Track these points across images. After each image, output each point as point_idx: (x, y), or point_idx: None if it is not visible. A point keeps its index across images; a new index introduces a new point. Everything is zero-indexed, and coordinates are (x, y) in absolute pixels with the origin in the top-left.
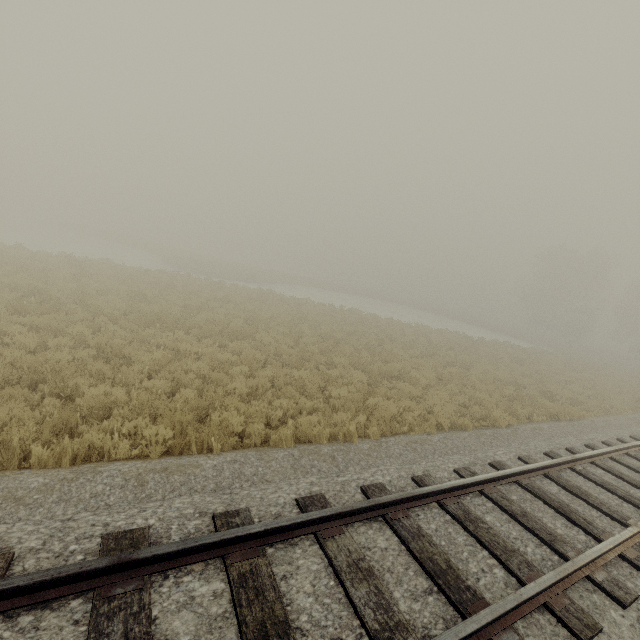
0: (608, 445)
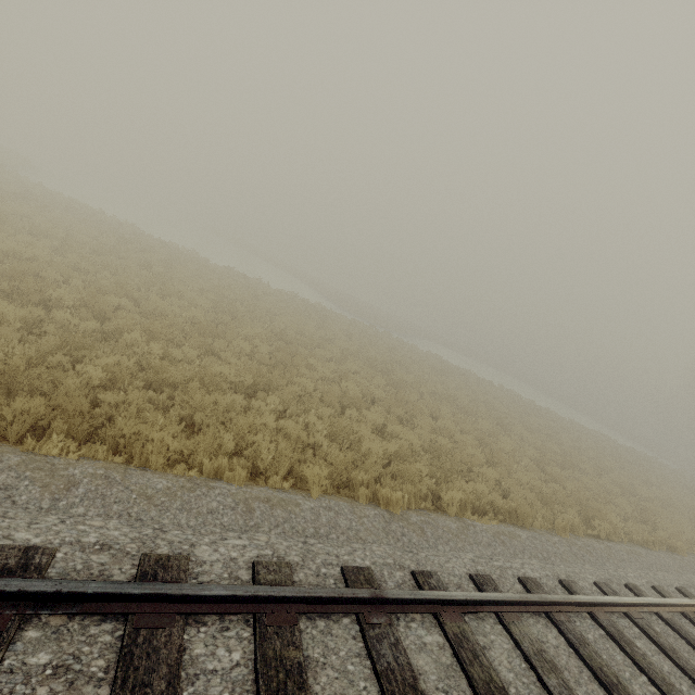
0: None
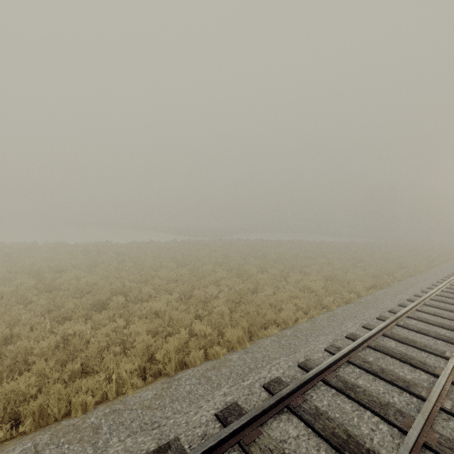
0: None
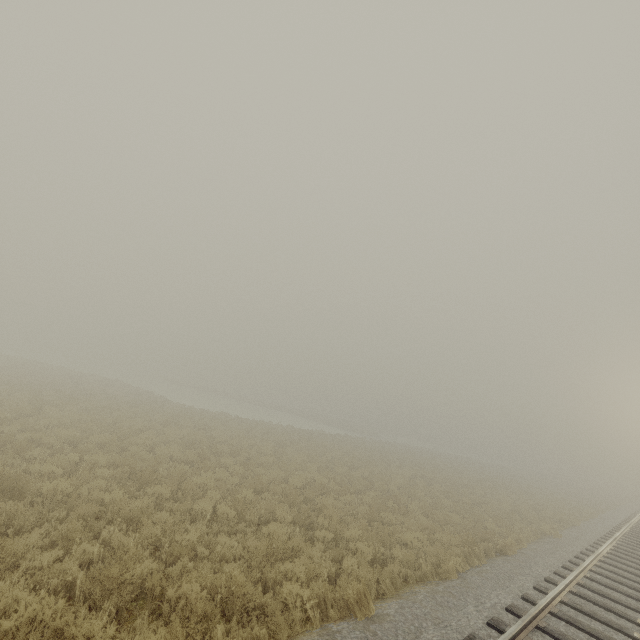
0: None
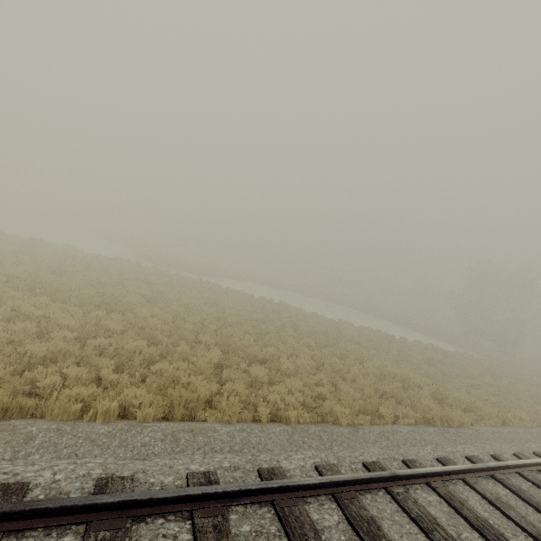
0: (472, 462)
